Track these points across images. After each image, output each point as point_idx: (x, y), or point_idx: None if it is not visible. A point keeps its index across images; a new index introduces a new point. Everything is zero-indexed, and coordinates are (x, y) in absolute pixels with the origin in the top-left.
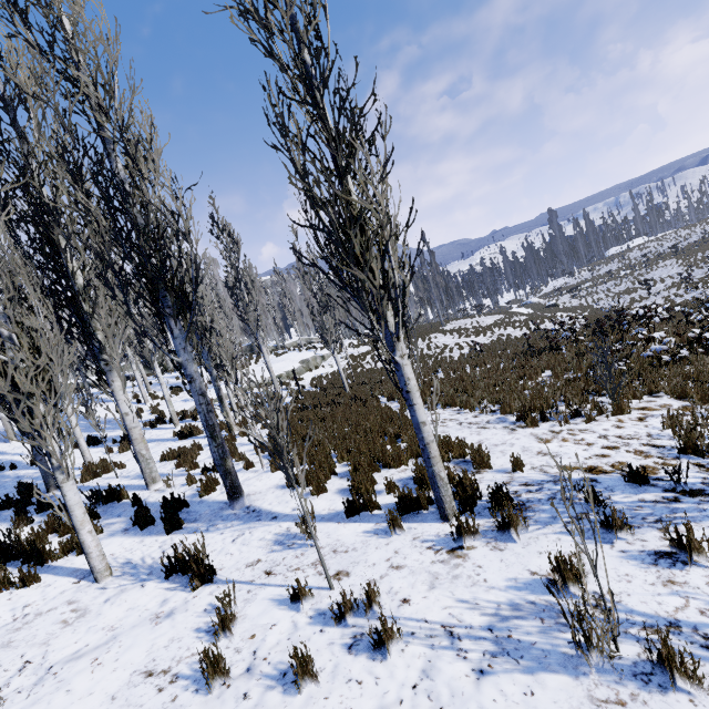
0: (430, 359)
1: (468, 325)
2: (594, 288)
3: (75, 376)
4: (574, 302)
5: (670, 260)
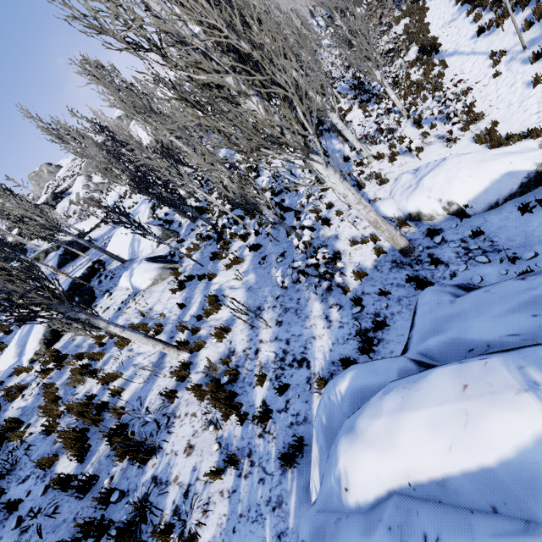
0: None
1: None
2: None
3: None
4: None
5: None
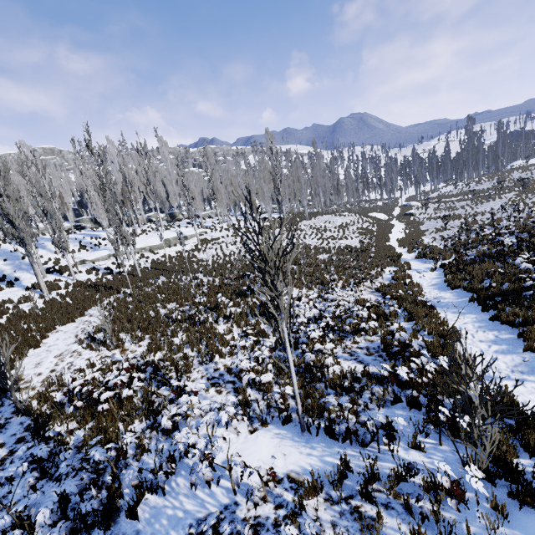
0: (234, 256)
1: (322, 222)
2: (456, 203)
3: (75, 215)
4: (426, 215)
5: (515, 192)
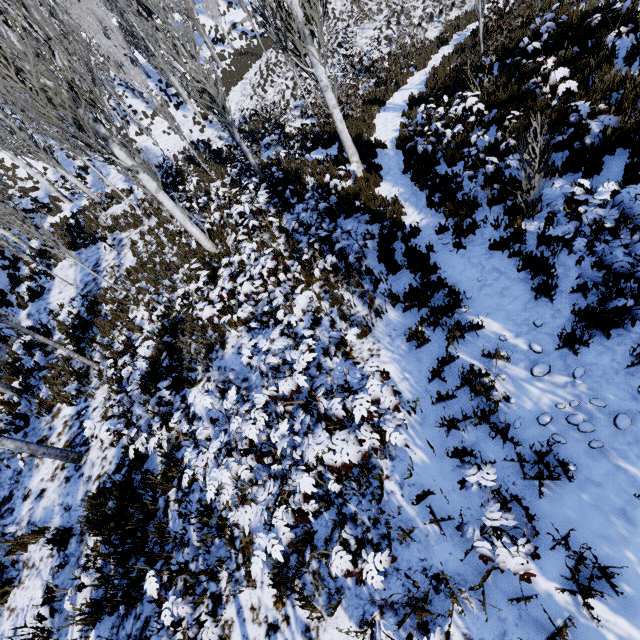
0: None
1: None
2: None
3: None
4: None
5: None
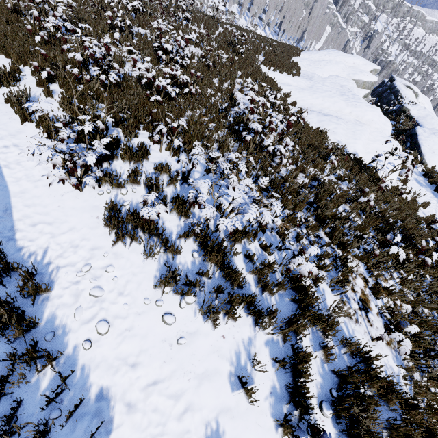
0: None
1: None
2: None
3: None
4: None
5: None
